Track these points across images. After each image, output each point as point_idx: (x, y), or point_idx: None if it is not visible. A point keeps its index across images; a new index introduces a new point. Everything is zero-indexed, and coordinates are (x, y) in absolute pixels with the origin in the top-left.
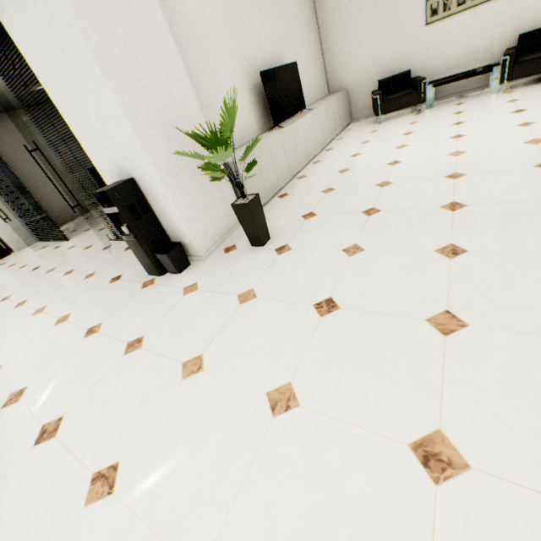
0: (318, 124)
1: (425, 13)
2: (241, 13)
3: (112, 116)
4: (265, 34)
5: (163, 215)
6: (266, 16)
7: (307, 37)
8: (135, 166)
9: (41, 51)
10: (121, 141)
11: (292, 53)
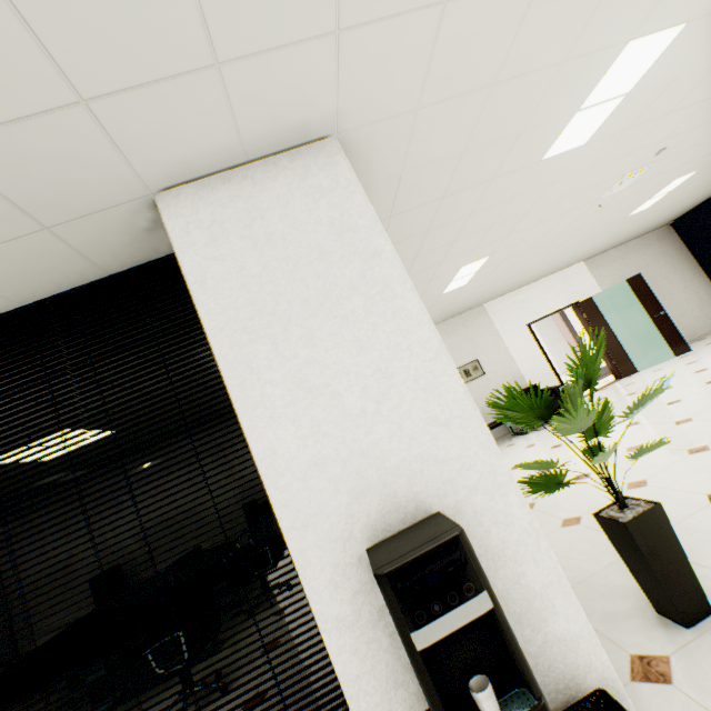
0: None
1: None
2: None
3: (415, 374)
4: None
5: (513, 608)
6: None
7: None
8: (448, 475)
9: (268, 292)
10: (421, 424)
11: None
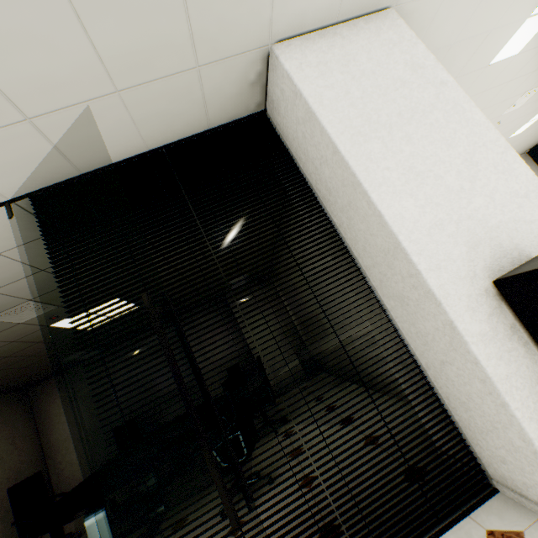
0: None
1: None
2: None
3: (493, 163)
4: None
5: None
6: None
7: None
8: (537, 231)
9: (370, 109)
10: (506, 196)
11: None
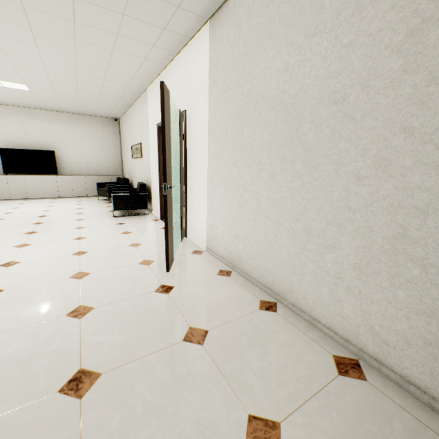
0: (54, 183)
1: (132, 152)
2: (13, 123)
3: None
4: (37, 134)
5: None
6: (44, 127)
7: (100, 142)
8: None
9: None
10: None
11: (71, 147)
